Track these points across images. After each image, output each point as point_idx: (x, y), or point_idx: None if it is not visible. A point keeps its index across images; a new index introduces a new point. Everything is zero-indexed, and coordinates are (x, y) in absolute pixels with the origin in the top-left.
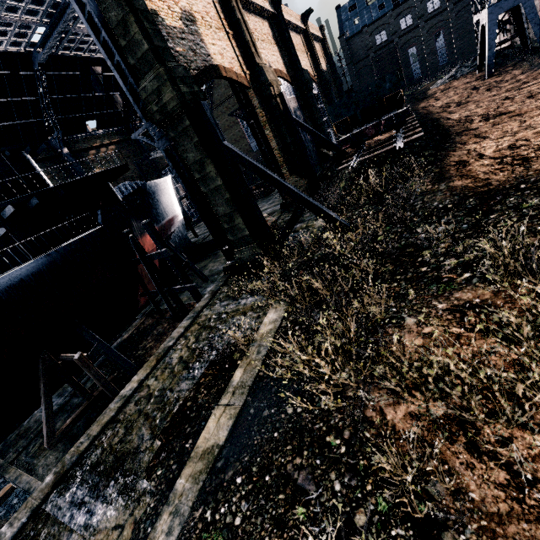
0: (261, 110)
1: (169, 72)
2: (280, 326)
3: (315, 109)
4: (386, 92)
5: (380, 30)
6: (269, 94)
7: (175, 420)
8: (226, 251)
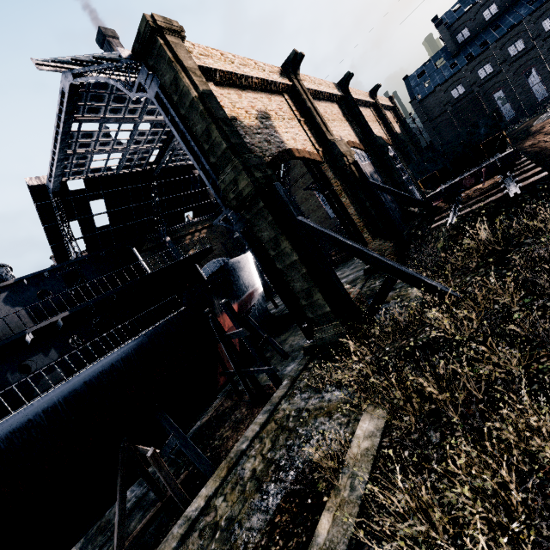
0: (335, 181)
1: (244, 163)
2: (380, 444)
3: (394, 169)
4: (482, 137)
5: (456, 85)
6: (343, 164)
7: None
8: (305, 328)
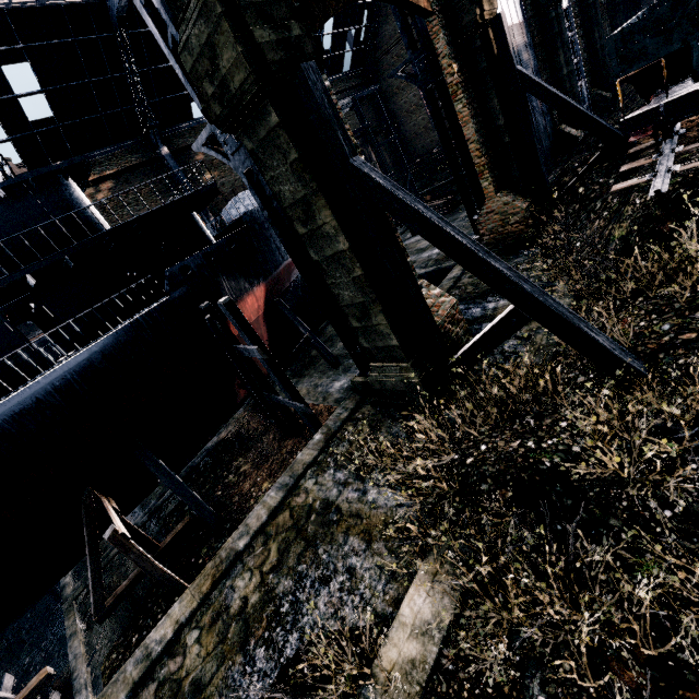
0: (450, 61)
1: None
2: (437, 661)
3: (562, 42)
4: None
5: None
6: (471, 21)
7: None
8: (358, 355)
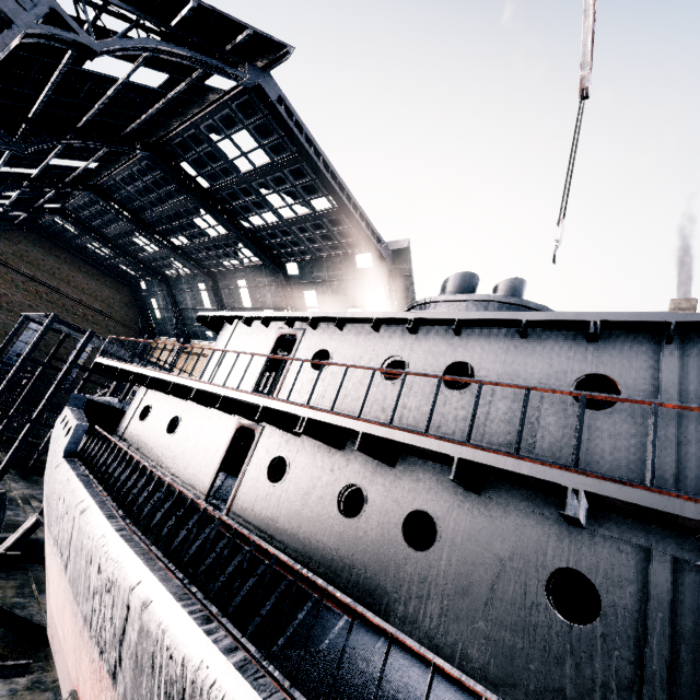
0: None
1: None
2: None
3: None
4: None
5: None
6: None
7: None
8: None
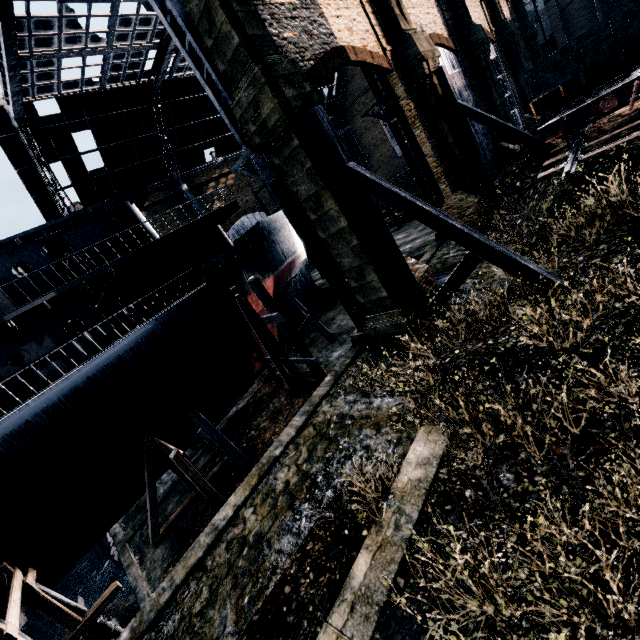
0: (407, 102)
1: (268, 72)
2: (436, 476)
3: (493, 82)
4: None
5: None
6: (421, 73)
7: (265, 616)
8: (355, 314)
